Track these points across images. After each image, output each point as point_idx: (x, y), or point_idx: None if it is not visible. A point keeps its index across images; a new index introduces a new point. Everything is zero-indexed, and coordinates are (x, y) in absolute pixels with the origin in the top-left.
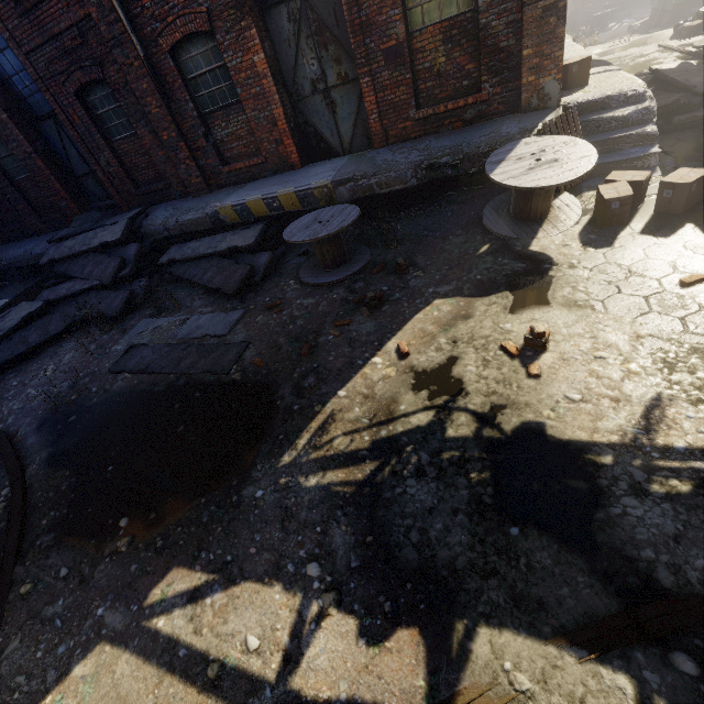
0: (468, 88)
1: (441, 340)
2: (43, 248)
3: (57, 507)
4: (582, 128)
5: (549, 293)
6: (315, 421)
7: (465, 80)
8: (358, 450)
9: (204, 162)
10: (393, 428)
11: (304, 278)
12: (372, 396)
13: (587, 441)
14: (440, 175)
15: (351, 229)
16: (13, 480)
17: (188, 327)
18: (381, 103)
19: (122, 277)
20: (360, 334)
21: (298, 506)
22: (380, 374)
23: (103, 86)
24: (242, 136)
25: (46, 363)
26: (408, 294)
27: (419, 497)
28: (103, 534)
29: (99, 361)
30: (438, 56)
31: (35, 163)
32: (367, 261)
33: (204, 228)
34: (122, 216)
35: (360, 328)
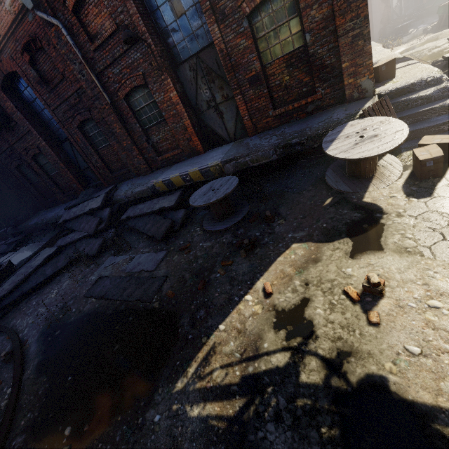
0: (307, 92)
1: (296, 282)
2: (63, 211)
3: (33, 409)
4: (394, 107)
5: (382, 239)
6: (201, 352)
7: (304, 88)
8: (230, 384)
9: (147, 155)
10: (258, 365)
11: (205, 227)
12: (243, 331)
13: (432, 405)
14: (292, 151)
15: (237, 189)
16: (14, 382)
17: (133, 263)
18: (250, 109)
19: (100, 229)
20: (238, 274)
21: (183, 436)
22: (250, 310)
23: (92, 121)
24: (168, 139)
25: (54, 288)
26: (274, 238)
27: (277, 446)
28: (54, 439)
29: (81, 287)
30: (284, 76)
31: (60, 165)
32: (247, 212)
33: (147, 195)
34: (103, 191)
35: (238, 268)
